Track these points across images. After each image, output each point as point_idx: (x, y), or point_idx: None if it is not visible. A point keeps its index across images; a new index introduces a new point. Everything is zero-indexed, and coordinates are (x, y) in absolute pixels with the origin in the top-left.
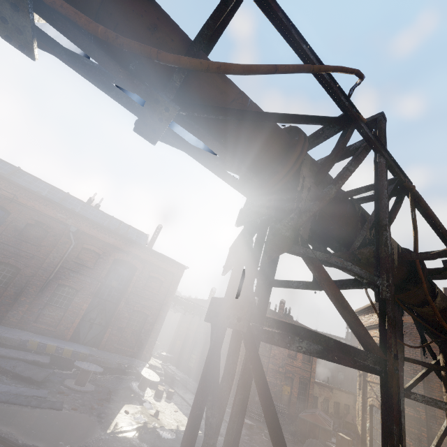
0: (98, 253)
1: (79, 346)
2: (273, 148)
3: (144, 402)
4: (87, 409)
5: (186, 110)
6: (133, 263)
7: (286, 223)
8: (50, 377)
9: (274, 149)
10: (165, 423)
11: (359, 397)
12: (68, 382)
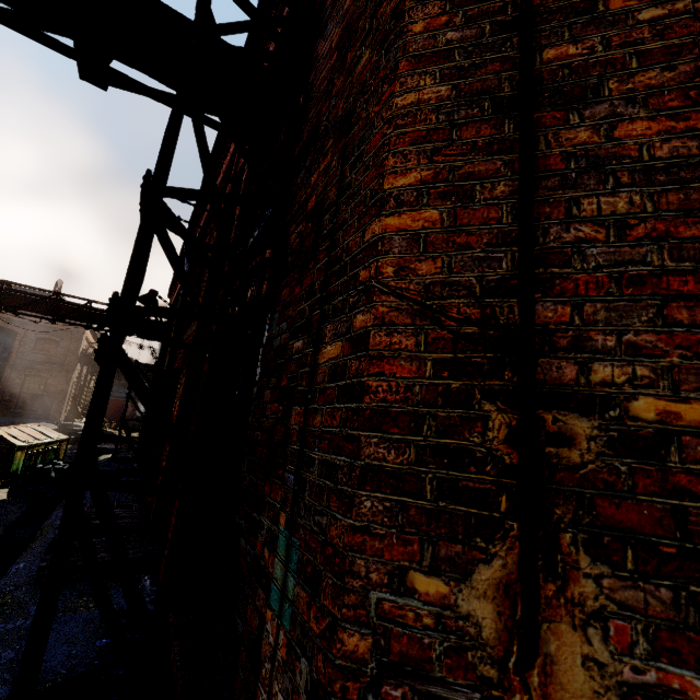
0: None
1: None
2: None
3: None
4: None
5: None
6: (9, 328)
7: None
8: None
9: None
10: None
11: None
12: None
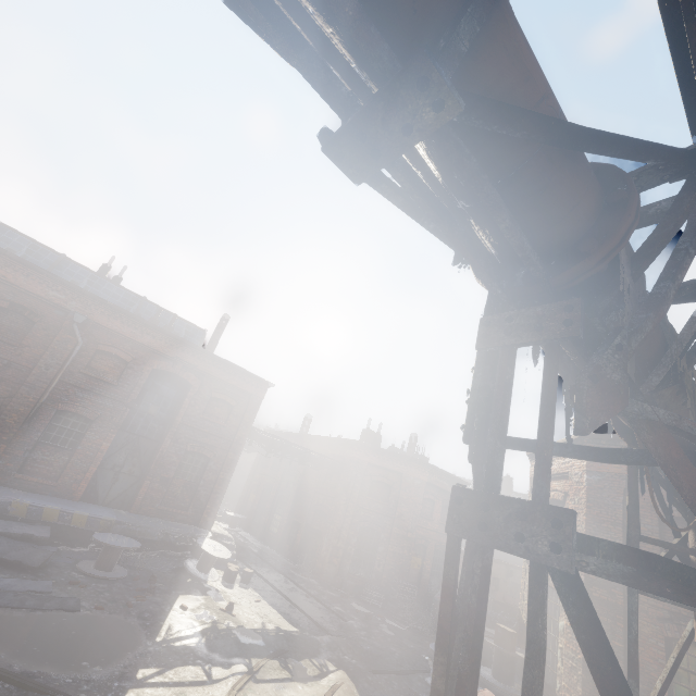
0: (125, 359)
1: (98, 509)
2: (582, 206)
3: (208, 590)
4: (120, 607)
5: (466, 110)
6: (183, 377)
7: (609, 354)
8: (53, 559)
9: (583, 207)
10: (245, 621)
11: (526, 573)
12: (83, 565)
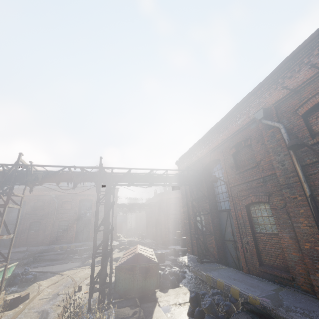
0: (70, 201)
1: (79, 243)
2: None
3: None
4: (79, 261)
5: None
6: (89, 198)
7: None
8: (68, 257)
9: None
10: (114, 256)
11: None
12: (75, 257)
